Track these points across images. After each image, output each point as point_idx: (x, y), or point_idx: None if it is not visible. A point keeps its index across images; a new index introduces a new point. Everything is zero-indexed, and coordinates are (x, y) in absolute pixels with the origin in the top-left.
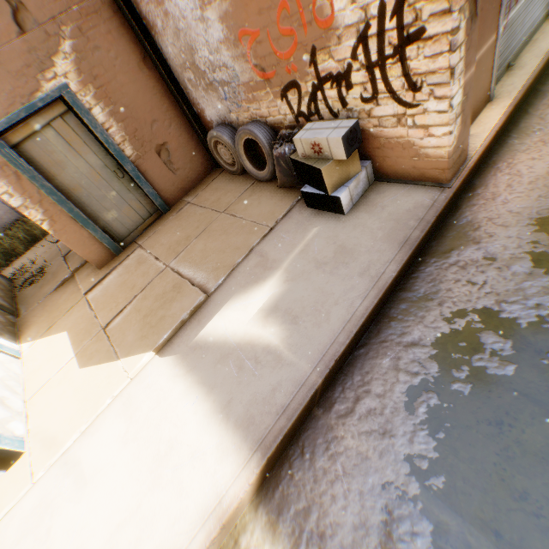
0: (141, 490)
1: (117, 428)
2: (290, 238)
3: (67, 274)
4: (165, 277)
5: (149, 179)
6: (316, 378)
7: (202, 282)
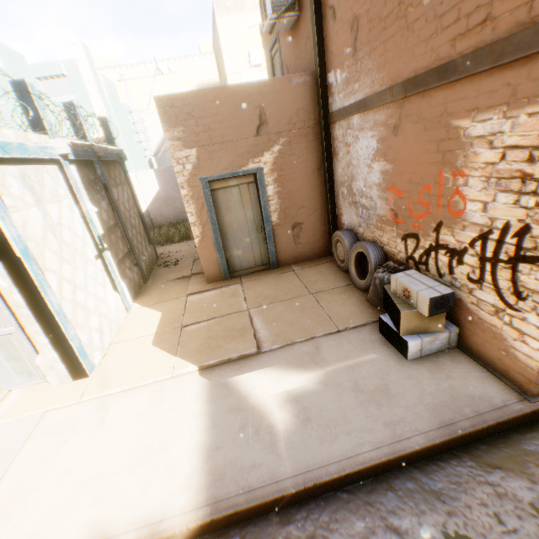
0: (125, 462)
1: (142, 404)
2: (348, 349)
3: (187, 273)
4: (241, 317)
5: (276, 241)
6: (290, 485)
7: (262, 339)
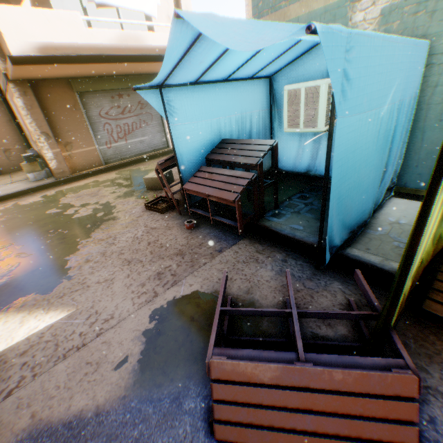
0: None
1: None
2: (12, 185)
3: None
4: None
5: None
6: None
7: None
